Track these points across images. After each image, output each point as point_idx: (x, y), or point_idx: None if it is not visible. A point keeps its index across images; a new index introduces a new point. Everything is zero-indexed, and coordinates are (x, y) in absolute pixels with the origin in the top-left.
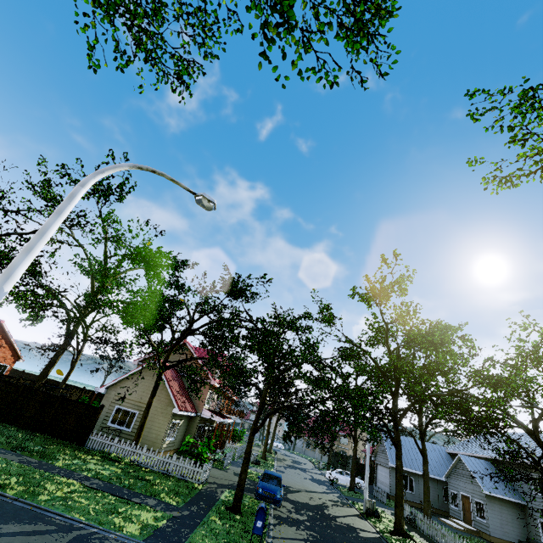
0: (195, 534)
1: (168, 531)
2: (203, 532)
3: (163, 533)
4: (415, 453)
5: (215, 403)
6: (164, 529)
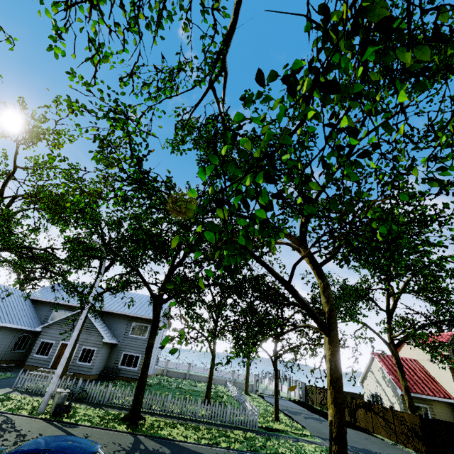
0: None
1: None
2: None
3: None
4: (4, 302)
5: None
6: None
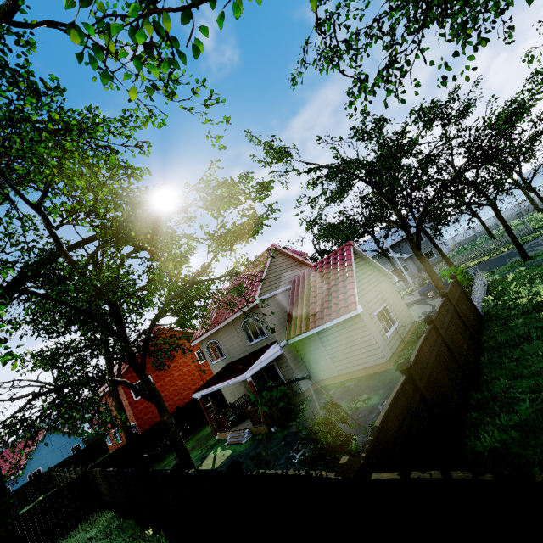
0: None
1: None
2: None
3: None
4: None
5: None
6: None
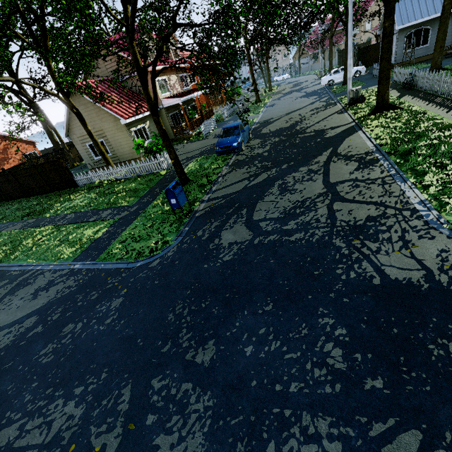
0: (127, 230)
1: (103, 238)
2: (137, 223)
3: (97, 243)
4: None
5: (179, 85)
6: (101, 238)
